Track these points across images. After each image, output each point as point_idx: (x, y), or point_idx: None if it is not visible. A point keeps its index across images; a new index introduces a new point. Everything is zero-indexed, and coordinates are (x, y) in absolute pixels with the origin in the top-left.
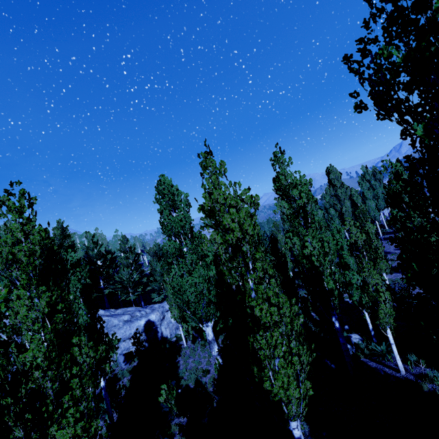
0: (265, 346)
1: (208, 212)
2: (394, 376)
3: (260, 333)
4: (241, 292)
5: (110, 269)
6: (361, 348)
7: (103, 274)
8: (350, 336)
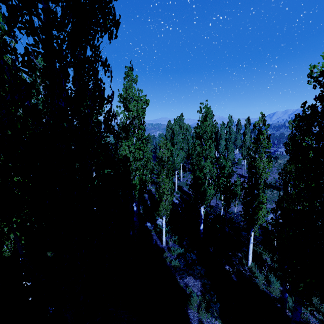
0: None
1: None
2: (158, 246)
3: None
4: None
5: None
6: (158, 227)
7: None
8: (158, 219)
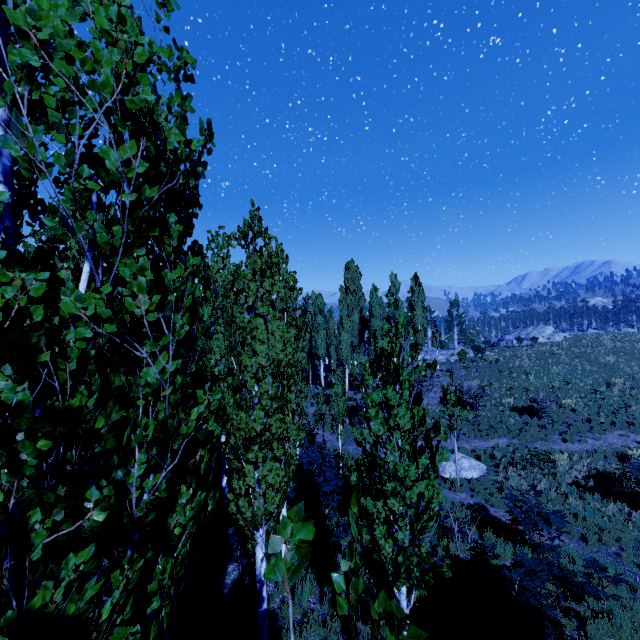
0: None
1: None
2: None
3: None
4: None
5: None
6: None
7: None
8: None
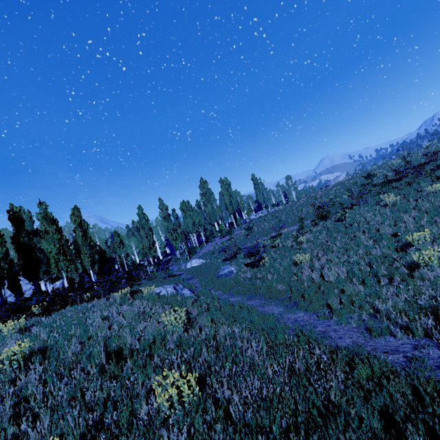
0: None
1: None
2: None
3: None
4: None
5: None
6: None
7: None
8: None
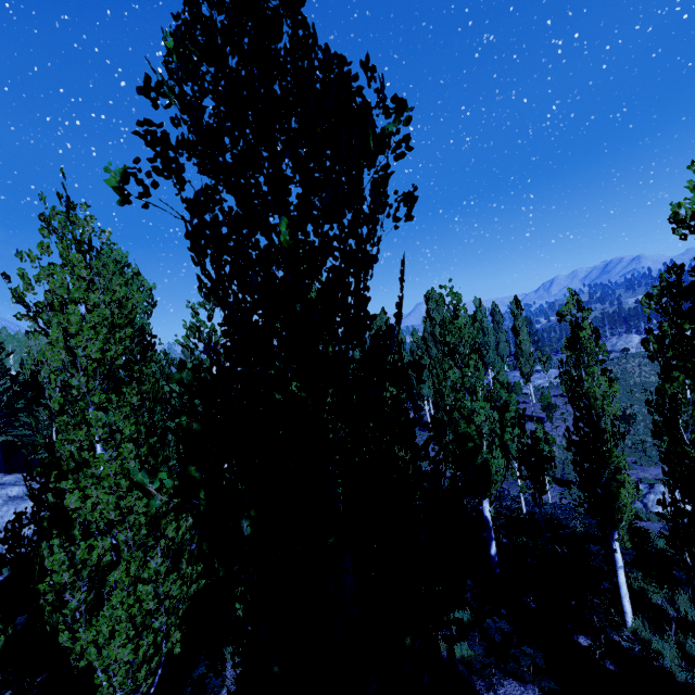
0: (61, 567)
1: (22, 304)
2: None
3: (56, 542)
4: (75, 462)
5: (21, 401)
6: None
7: (2, 406)
8: None
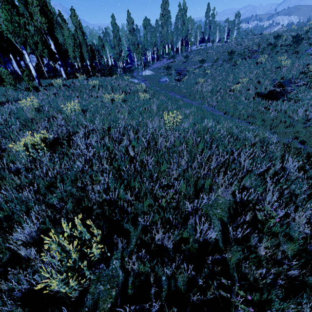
0: None
1: None
2: None
3: None
4: None
5: None
6: None
7: None
8: None
